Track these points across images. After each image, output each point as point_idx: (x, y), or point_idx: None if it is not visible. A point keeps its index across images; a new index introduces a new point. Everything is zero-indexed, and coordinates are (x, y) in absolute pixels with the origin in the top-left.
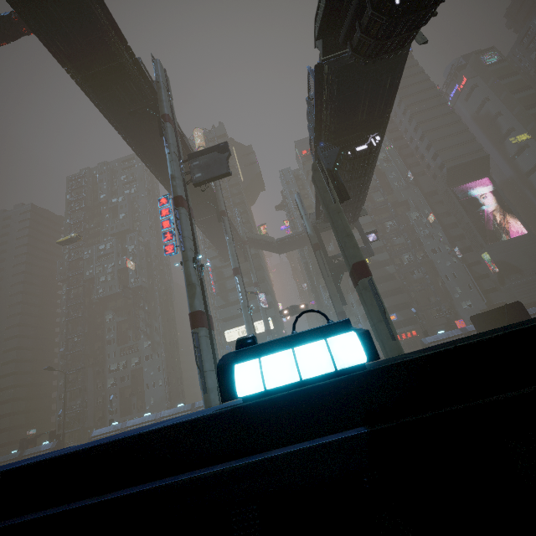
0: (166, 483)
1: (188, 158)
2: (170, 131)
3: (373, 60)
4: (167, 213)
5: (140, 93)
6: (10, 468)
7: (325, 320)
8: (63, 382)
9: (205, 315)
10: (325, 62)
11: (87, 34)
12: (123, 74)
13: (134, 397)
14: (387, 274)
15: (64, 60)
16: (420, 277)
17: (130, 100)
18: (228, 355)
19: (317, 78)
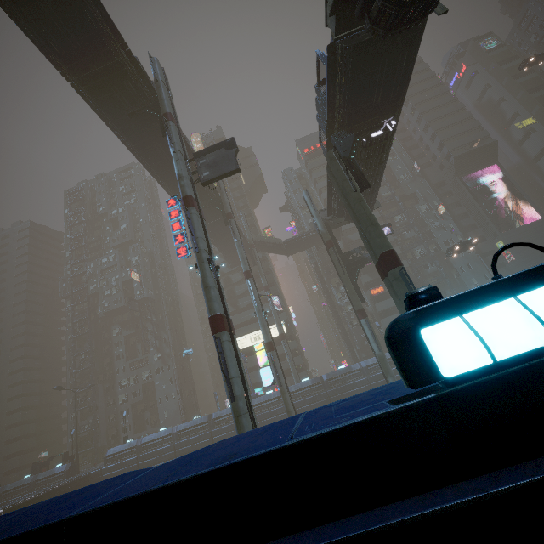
0: (370, 529)
1: (194, 157)
2: (173, 129)
3: (392, 33)
4: (176, 215)
5: (139, 93)
6: (79, 513)
7: (339, 321)
8: (73, 401)
9: (225, 318)
10: (338, 41)
11: (81, 32)
12: (121, 74)
13: (147, 412)
14: None
15: (59, 62)
16: (433, 271)
17: (129, 102)
18: (405, 316)
19: (330, 59)
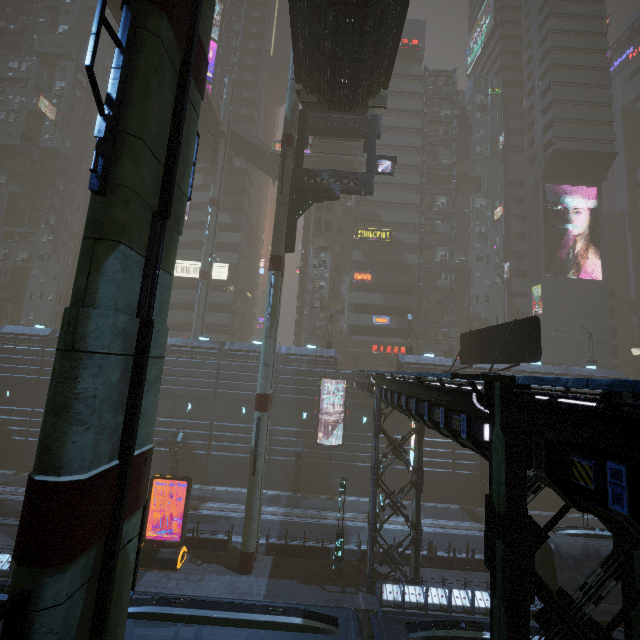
0: None
1: None
2: None
3: None
4: None
5: None
6: None
7: (300, 294)
8: None
9: None
10: None
11: None
12: None
13: (10, 303)
14: (404, 263)
15: None
16: (444, 285)
17: None
18: None
19: None
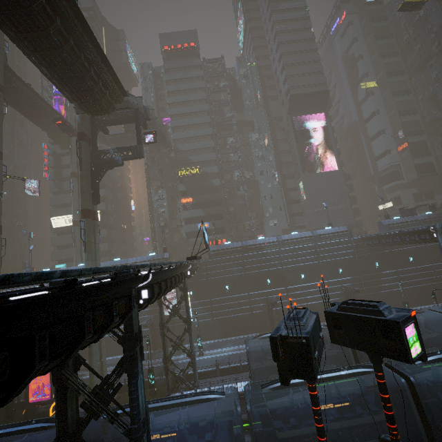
0: None
1: None
2: None
3: None
4: None
5: None
6: None
7: (152, 220)
8: None
9: None
10: None
11: None
12: None
13: None
14: (212, 186)
15: None
16: (243, 194)
17: None
18: None
19: None
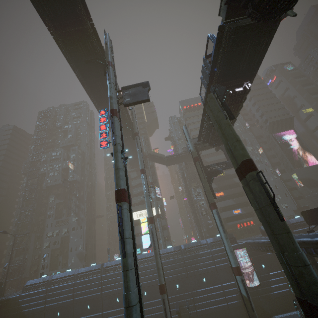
0: None
1: (122, 89)
2: (111, 71)
3: (263, 19)
4: (104, 120)
5: (94, 49)
6: None
7: (194, 210)
8: (12, 242)
9: (127, 193)
10: (226, 24)
11: (65, 5)
12: (85, 36)
13: (61, 256)
14: (234, 183)
15: (48, 21)
16: None
17: (87, 54)
18: None
19: (219, 35)
